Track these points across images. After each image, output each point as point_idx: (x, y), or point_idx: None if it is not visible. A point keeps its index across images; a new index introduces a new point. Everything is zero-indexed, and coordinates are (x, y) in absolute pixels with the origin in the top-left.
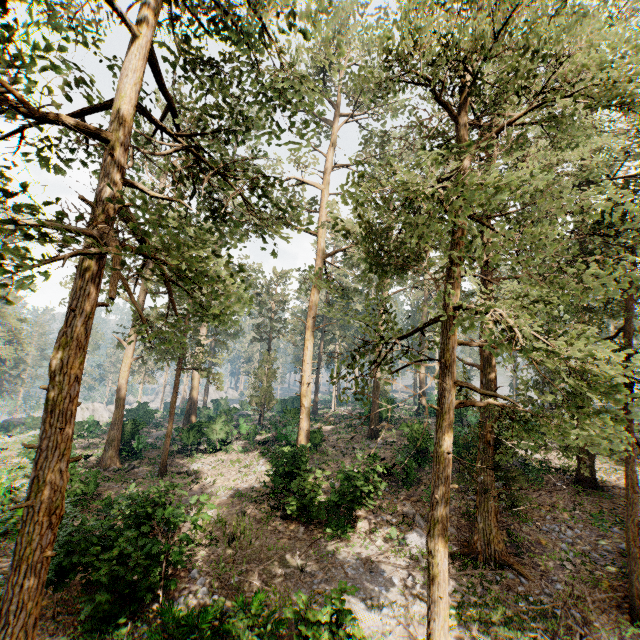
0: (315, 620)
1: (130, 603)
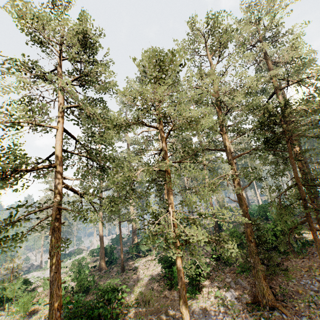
0: None
1: None
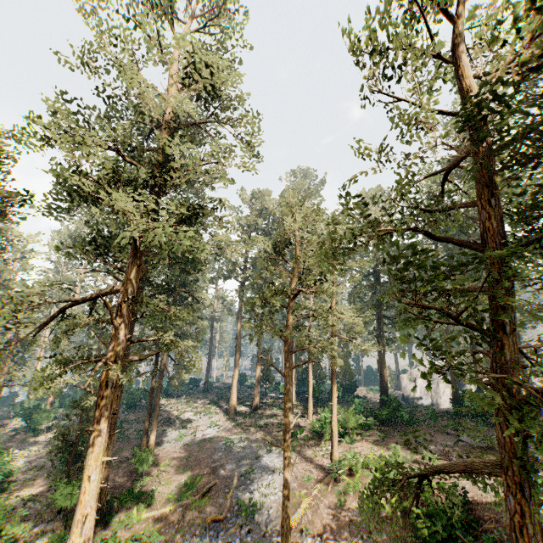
0: None
1: None
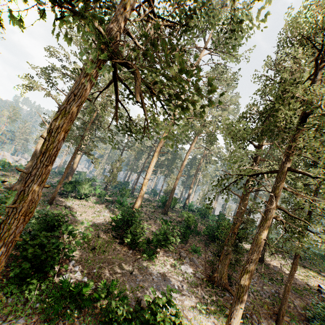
0: (157, 304)
1: (36, 272)
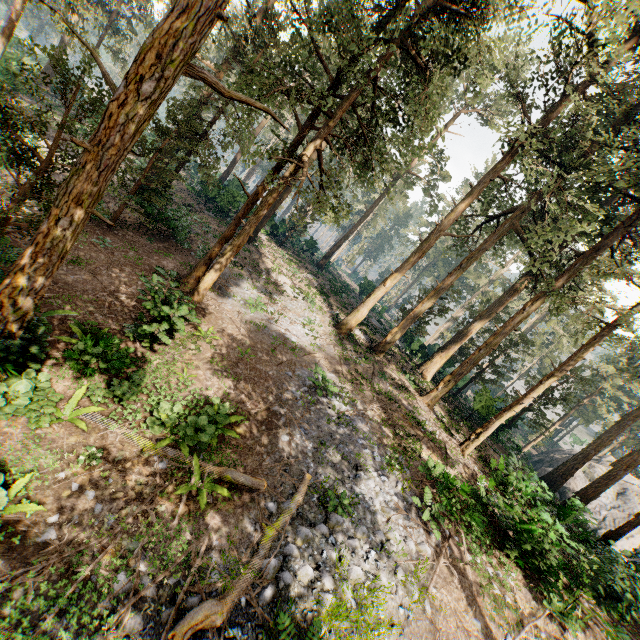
0: None
1: None
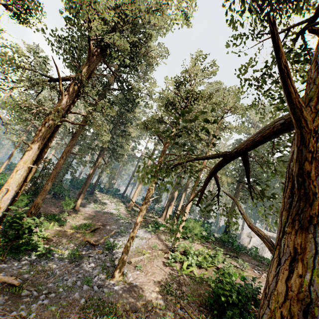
0: None
1: None
